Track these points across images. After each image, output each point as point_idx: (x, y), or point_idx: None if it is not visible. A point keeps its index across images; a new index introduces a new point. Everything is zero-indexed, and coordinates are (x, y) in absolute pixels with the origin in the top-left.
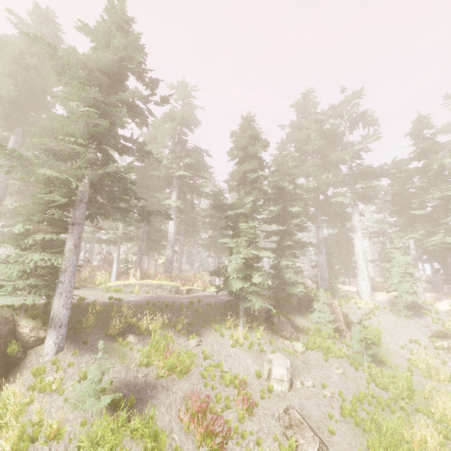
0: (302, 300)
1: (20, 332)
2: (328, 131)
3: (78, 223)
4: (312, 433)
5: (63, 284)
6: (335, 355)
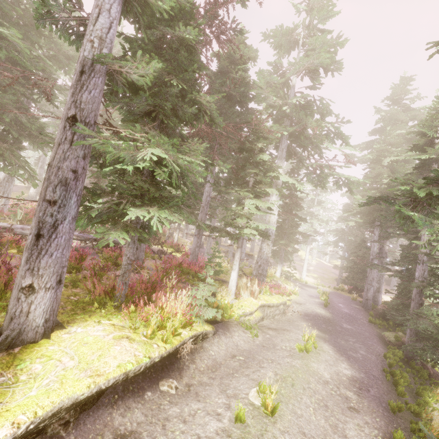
0: None
1: None
2: None
3: None
4: None
5: None
6: None
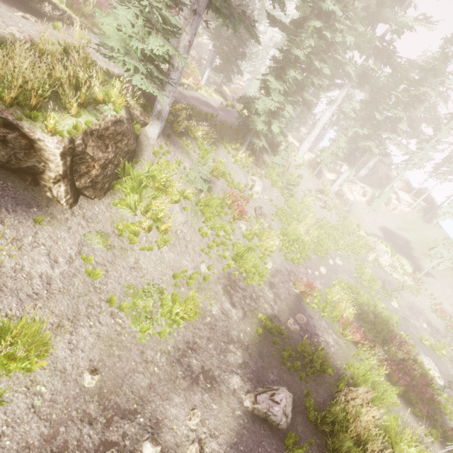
0: (274, 144)
1: (132, 113)
2: None
3: (199, 13)
4: (269, 220)
5: (172, 83)
6: (276, 185)
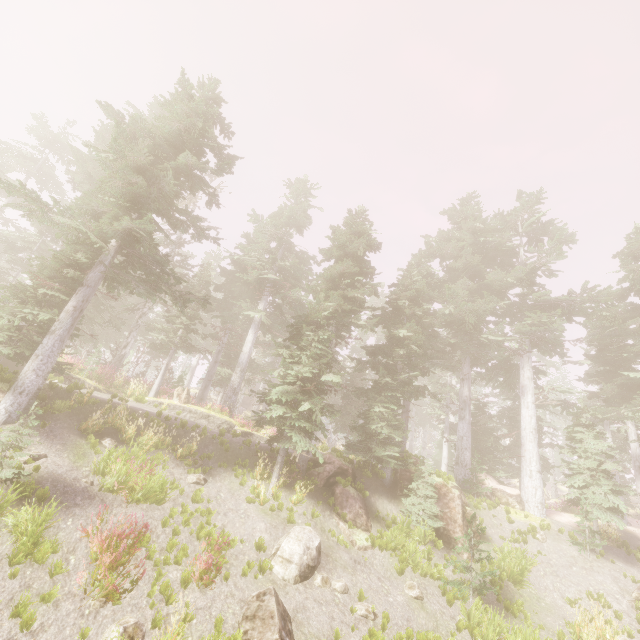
0: (400, 476)
1: None
2: (489, 245)
3: (88, 285)
4: (277, 635)
5: (44, 346)
6: (419, 569)
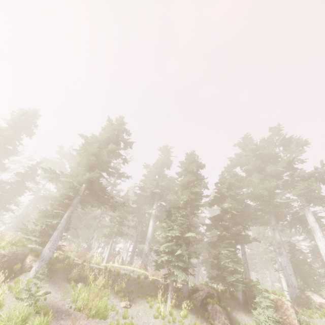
0: (248, 296)
1: (26, 261)
2: (263, 154)
3: (73, 205)
4: None
5: (54, 236)
6: None
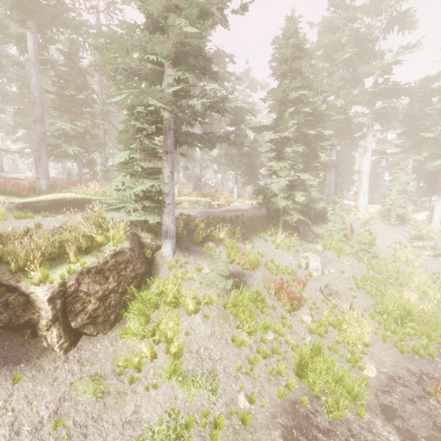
0: (318, 213)
1: (144, 242)
2: (362, 35)
3: (170, 152)
4: (346, 297)
5: (168, 205)
6: (344, 253)
